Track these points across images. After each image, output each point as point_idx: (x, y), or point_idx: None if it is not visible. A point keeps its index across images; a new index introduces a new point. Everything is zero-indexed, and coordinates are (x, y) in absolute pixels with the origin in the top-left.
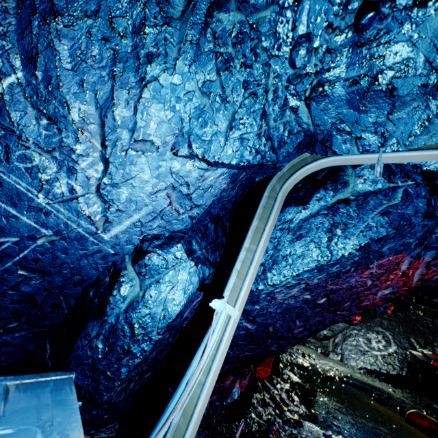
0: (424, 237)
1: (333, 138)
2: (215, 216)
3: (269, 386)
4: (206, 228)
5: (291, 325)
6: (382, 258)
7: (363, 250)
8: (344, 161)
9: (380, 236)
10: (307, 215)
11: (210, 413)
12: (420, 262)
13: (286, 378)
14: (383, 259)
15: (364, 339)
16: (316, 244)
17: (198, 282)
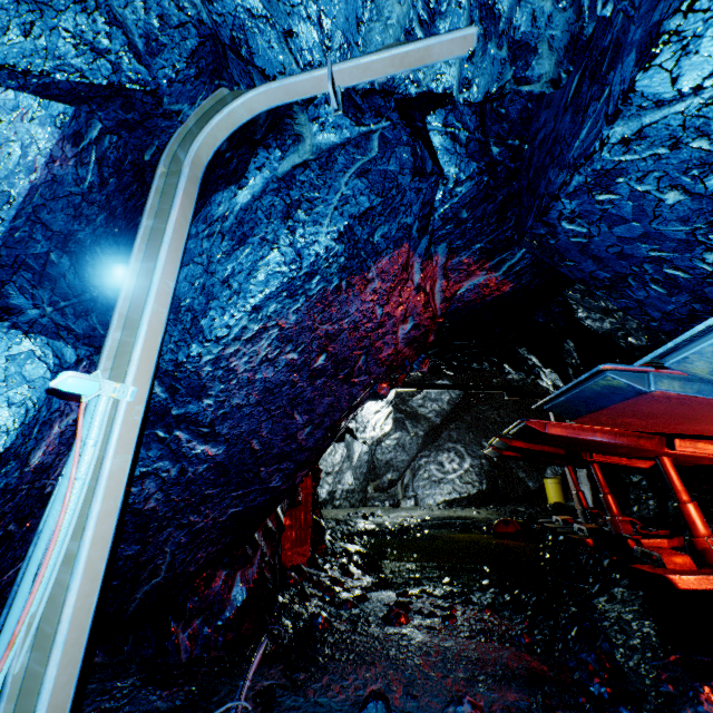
0: (425, 216)
1: (249, 36)
2: (65, 237)
3: (313, 571)
4: (45, 264)
5: (290, 426)
6: (380, 257)
7: (346, 241)
8: (285, 92)
9: (363, 209)
10: (249, 199)
11: (196, 654)
12: (435, 268)
13: (340, 551)
14: (383, 260)
15: (436, 464)
16: (272, 244)
17: (46, 376)
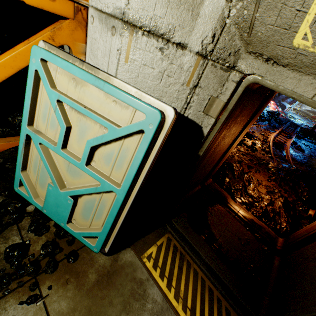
0: None
1: None
2: None
3: None
4: None
5: None
6: None
7: None
8: None
9: None
10: None
11: None
12: None
13: None
14: None
15: None
16: None
17: None
